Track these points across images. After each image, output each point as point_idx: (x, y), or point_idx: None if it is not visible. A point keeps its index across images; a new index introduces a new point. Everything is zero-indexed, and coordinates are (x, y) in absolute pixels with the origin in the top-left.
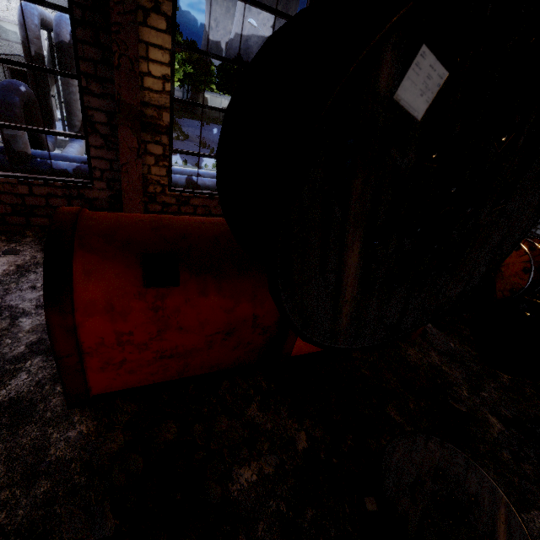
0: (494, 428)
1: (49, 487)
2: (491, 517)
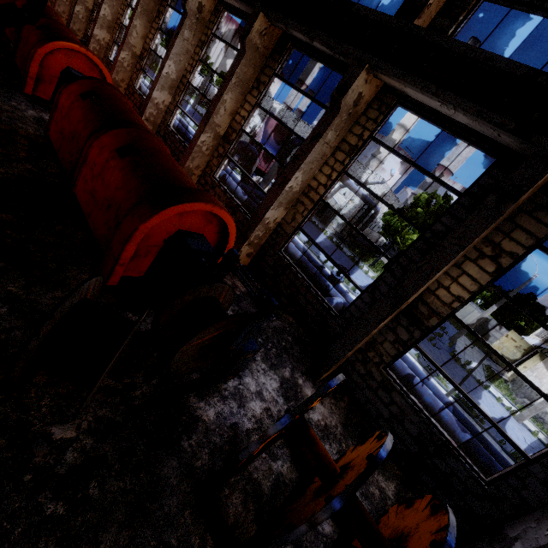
0: None
1: (4, 119)
2: None
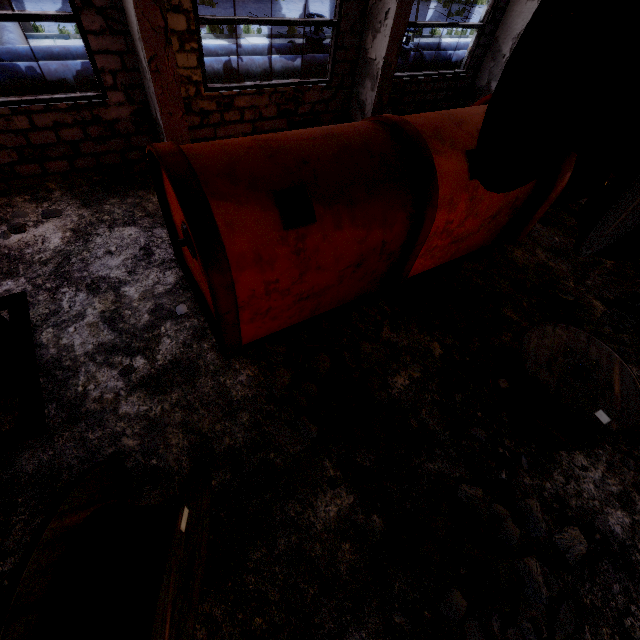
0: (598, 310)
1: (249, 417)
2: (609, 372)
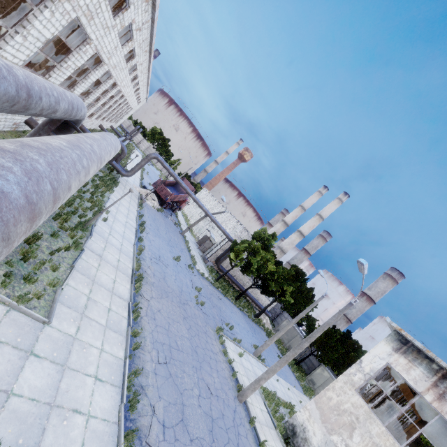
0: None
1: None
2: None
